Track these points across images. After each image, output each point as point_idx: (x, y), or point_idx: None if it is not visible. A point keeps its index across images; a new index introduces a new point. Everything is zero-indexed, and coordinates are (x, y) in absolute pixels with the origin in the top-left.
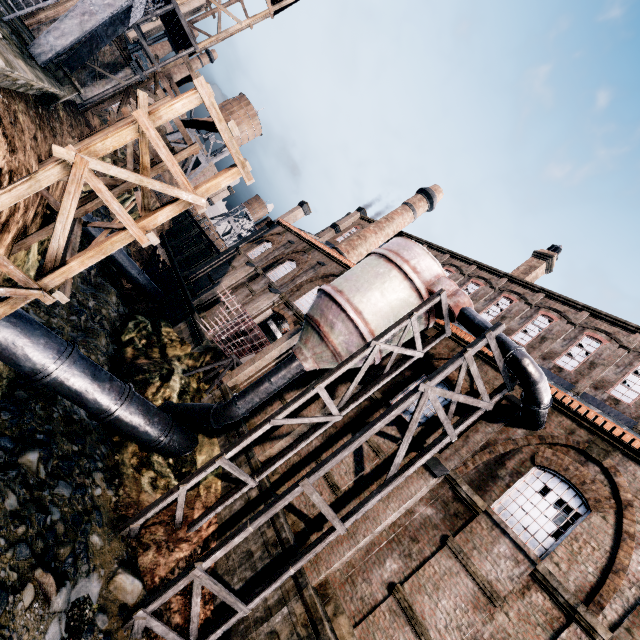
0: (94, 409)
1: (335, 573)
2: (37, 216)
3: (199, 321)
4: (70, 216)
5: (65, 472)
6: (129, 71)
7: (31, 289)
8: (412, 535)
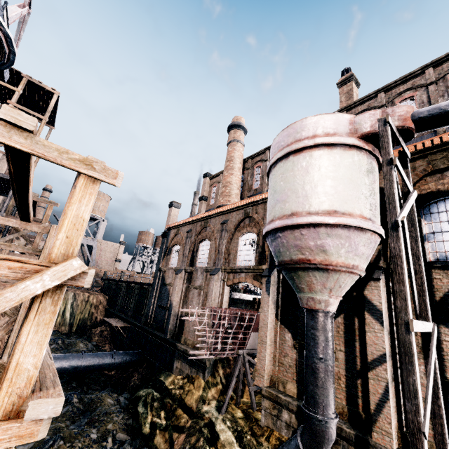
0: None
1: None
2: None
3: (186, 349)
4: None
5: None
6: None
7: None
8: None
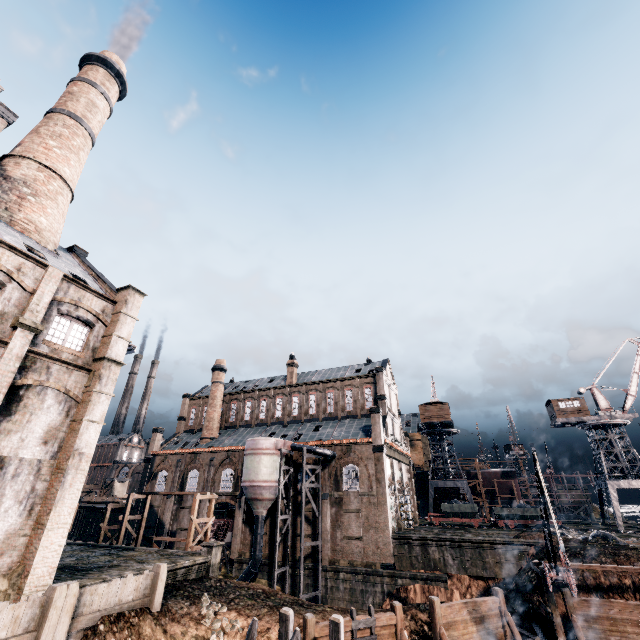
0: None
1: (330, 555)
2: None
3: None
4: None
5: None
6: None
7: None
8: (336, 520)
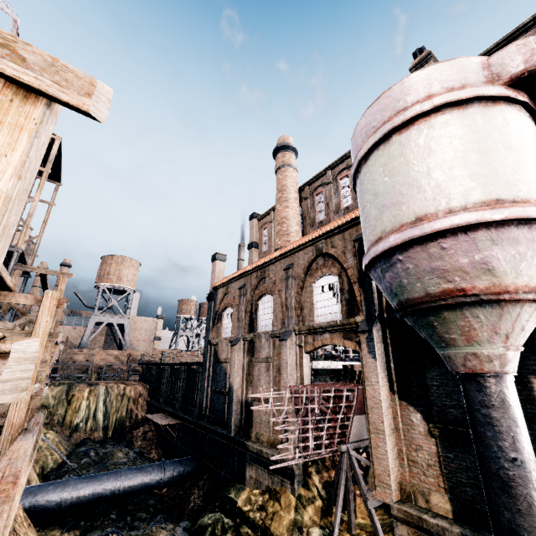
0: None
1: None
2: None
3: (260, 449)
4: None
5: None
6: None
7: None
8: None
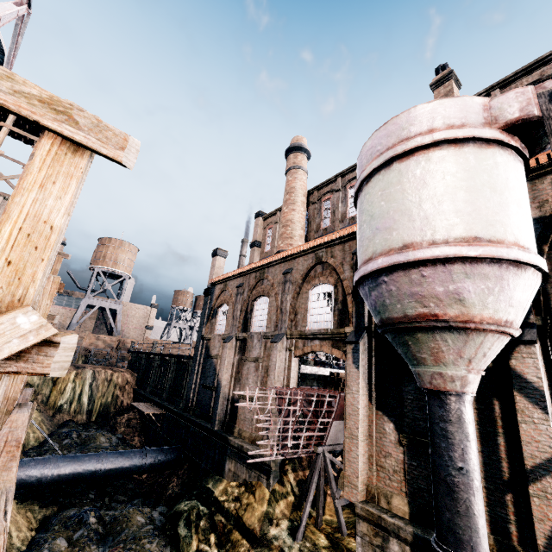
0: None
1: None
2: None
3: (241, 444)
4: None
5: None
6: None
7: None
8: None
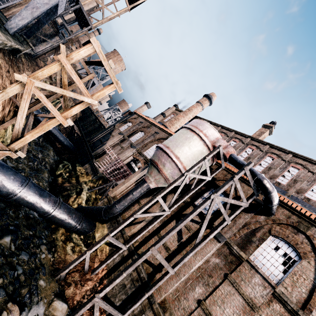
0: (41, 212)
1: (169, 295)
2: (10, 111)
3: (95, 163)
4: (25, 111)
5: (25, 246)
6: (58, 38)
7: (4, 150)
8: (209, 273)
